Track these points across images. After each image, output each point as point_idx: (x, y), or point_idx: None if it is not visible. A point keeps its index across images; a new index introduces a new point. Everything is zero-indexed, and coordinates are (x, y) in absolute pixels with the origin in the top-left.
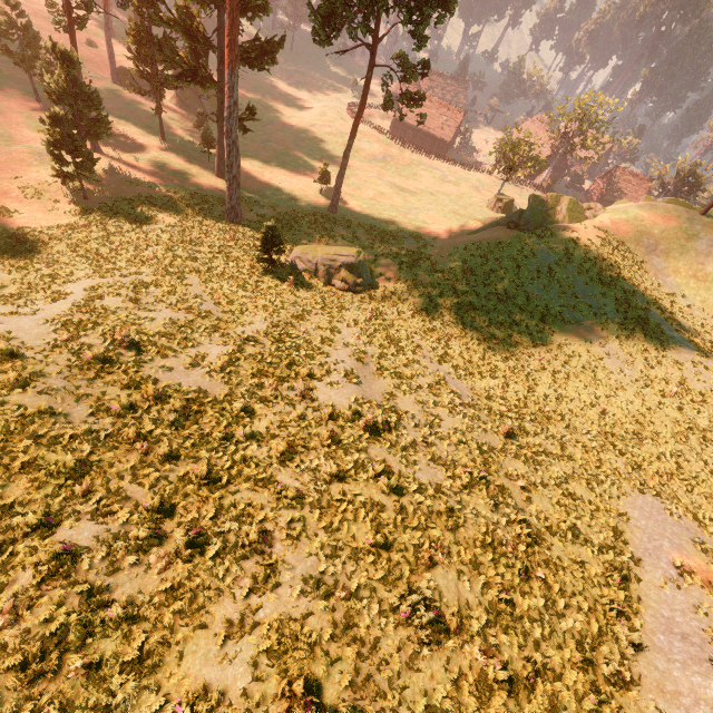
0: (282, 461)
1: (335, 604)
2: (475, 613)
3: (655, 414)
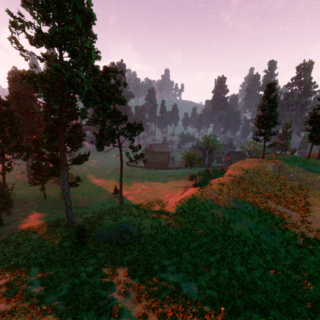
0: None
1: None
2: None
3: (302, 261)
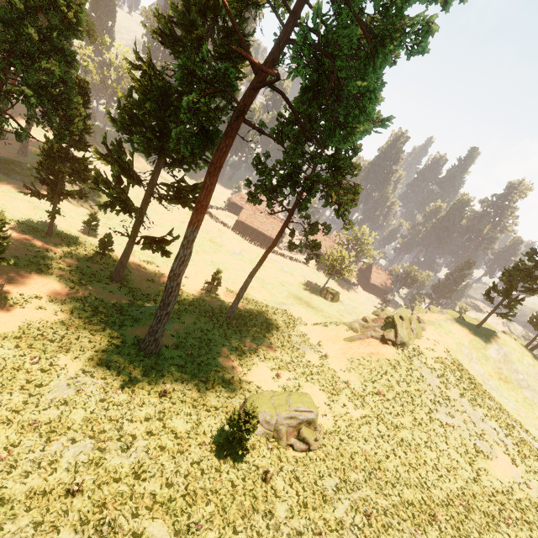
0: None
1: None
2: None
3: None
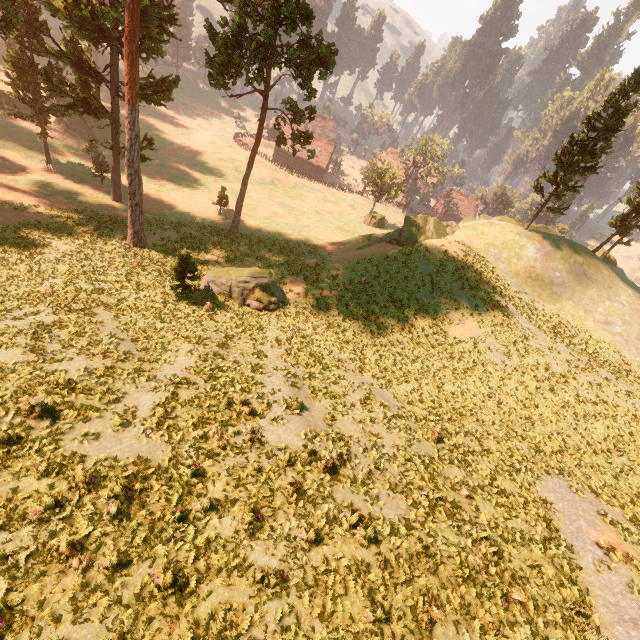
0: (251, 534)
1: None
2: None
3: (536, 398)
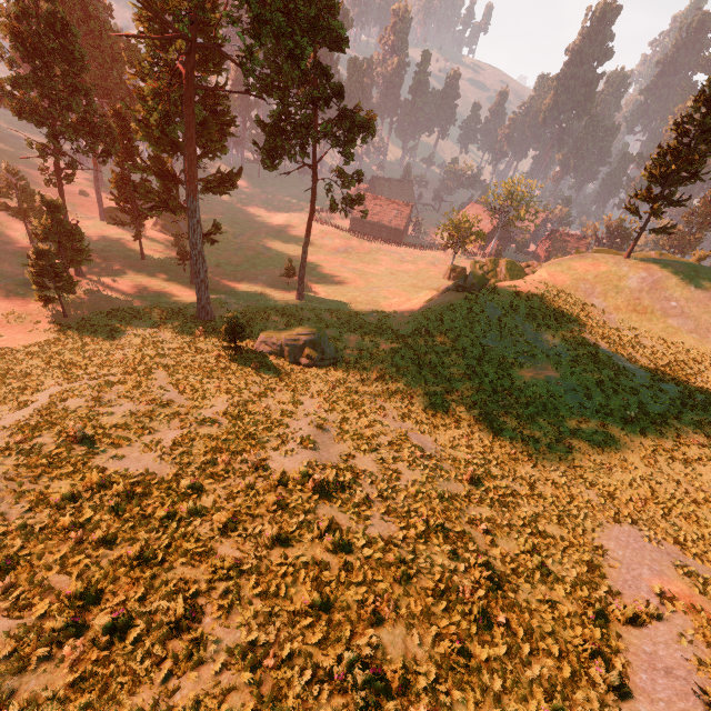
0: (224, 532)
1: (263, 675)
2: (422, 668)
3: (620, 442)
